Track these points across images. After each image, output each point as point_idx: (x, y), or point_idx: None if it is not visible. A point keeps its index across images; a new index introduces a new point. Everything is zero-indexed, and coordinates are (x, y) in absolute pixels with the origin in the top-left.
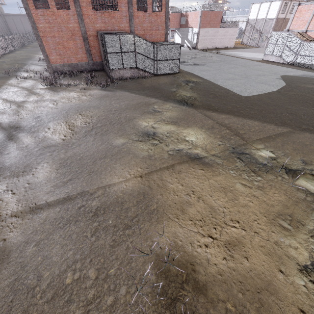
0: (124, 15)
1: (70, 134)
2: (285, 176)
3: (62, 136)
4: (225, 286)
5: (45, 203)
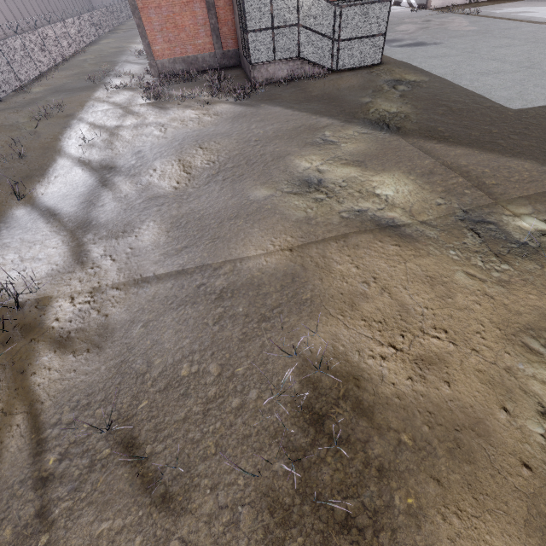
0: None
1: (186, 179)
2: None
3: (173, 182)
4: (404, 414)
5: (153, 276)
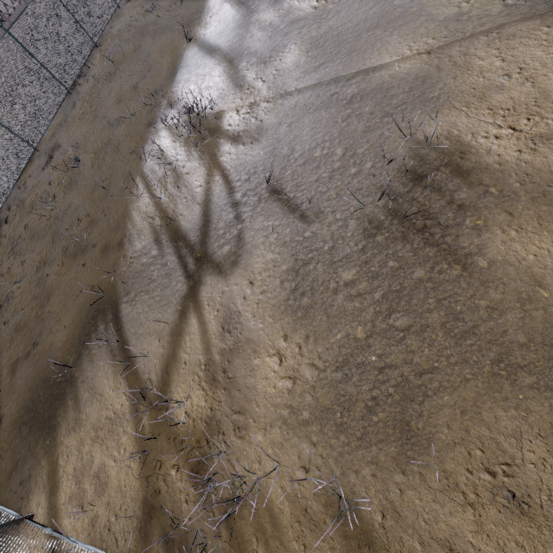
0: None
1: None
2: None
3: (313, 2)
4: (499, 176)
5: (295, 91)
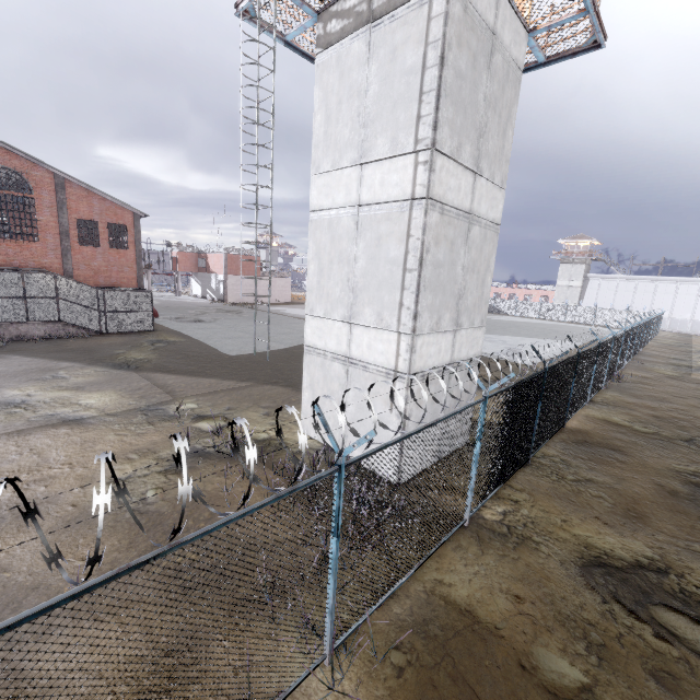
0: (52, 249)
1: None
2: (187, 421)
3: None
4: None
5: None
